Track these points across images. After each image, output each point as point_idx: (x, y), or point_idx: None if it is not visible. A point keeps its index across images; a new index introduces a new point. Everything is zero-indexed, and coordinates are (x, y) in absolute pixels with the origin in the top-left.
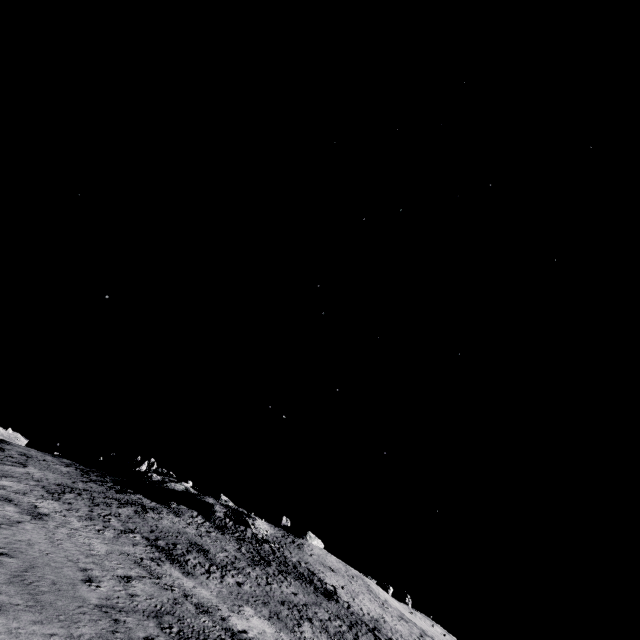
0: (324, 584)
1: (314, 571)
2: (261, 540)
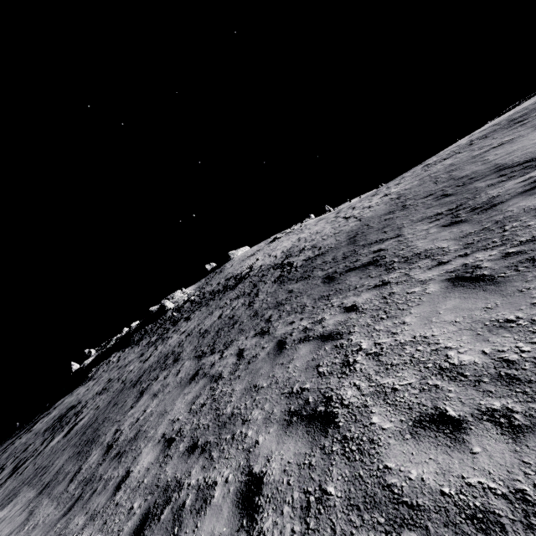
0: (239, 276)
1: (232, 275)
2: (182, 306)
